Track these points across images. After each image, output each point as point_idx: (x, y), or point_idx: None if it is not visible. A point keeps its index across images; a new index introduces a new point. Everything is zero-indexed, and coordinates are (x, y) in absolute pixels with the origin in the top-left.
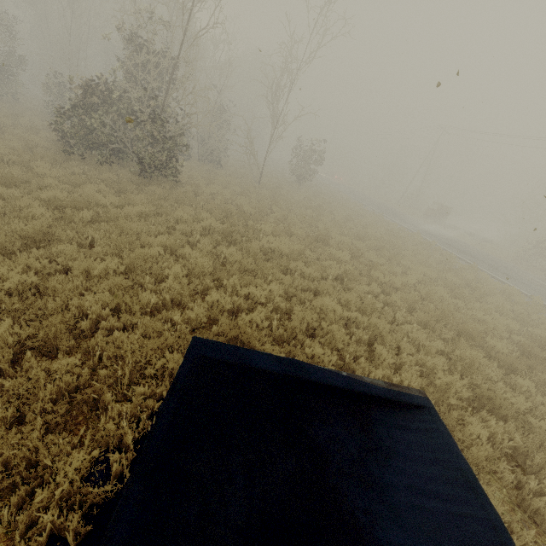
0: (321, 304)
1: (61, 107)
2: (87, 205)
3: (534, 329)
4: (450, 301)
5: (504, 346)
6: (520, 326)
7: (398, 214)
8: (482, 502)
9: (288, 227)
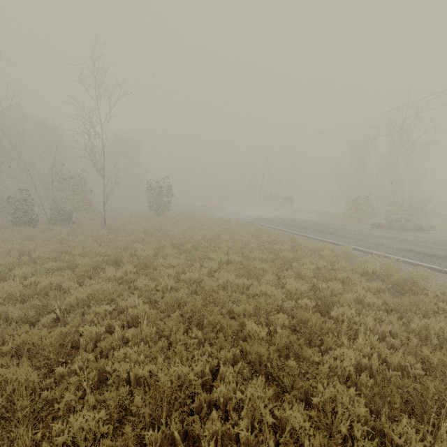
0: None
1: None
2: None
3: (327, 283)
4: (236, 283)
5: (279, 322)
6: (310, 285)
7: (252, 214)
8: None
9: (71, 260)
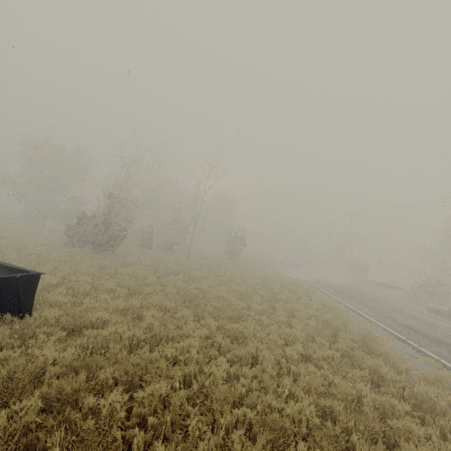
0: (102, 283)
1: (68, 225)
2: (40, 255)
3: (279, 311)
4: (227, 298)
5: (228, 314)
6: (266, 309)
7: (314, 274)
8: (0, 276)
9: (157, 268)
